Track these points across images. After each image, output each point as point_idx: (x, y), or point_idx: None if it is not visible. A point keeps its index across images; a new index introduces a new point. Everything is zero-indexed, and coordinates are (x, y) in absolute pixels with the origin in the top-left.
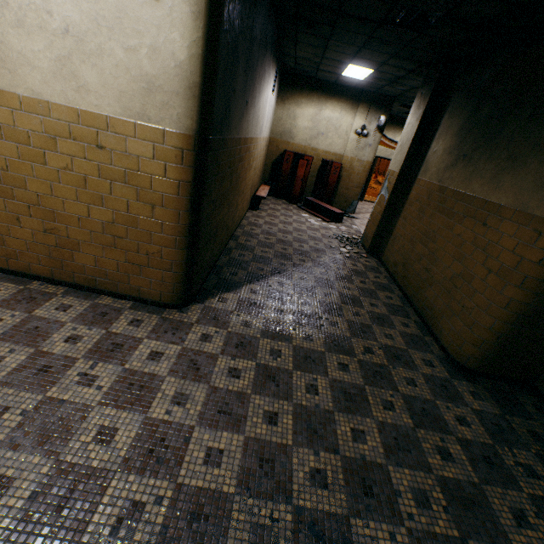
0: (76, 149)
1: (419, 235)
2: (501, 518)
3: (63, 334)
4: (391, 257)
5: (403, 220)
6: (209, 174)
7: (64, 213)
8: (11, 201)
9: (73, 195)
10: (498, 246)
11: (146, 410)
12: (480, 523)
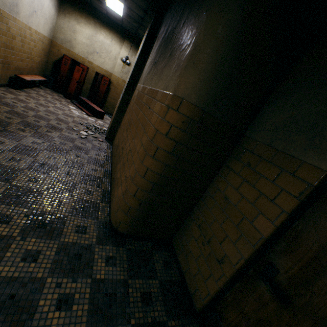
0: None
1: (127, 124)
2: None
3: None
4: (115, 142)
5: (126, 115)
6: None
7: None
8: None
9: None
10: (150, 123)
11: None
12: None
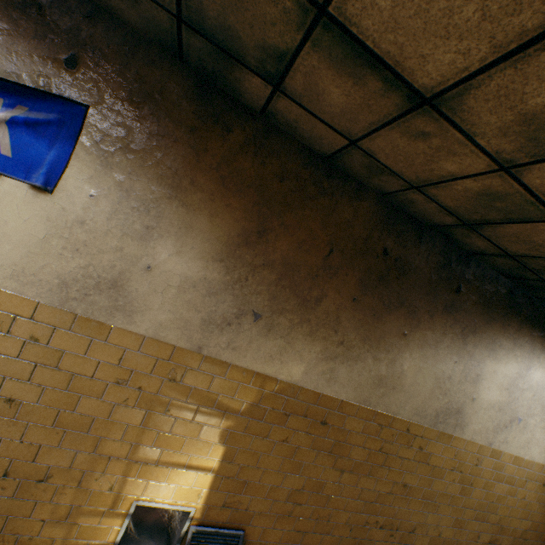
0: (533, 485)
1: None
2: None
3: None
4: None
5: None
6: None
7: (505, 527)
8: (482, 522)
9: (517, 513)
10: None
11: None
12: None
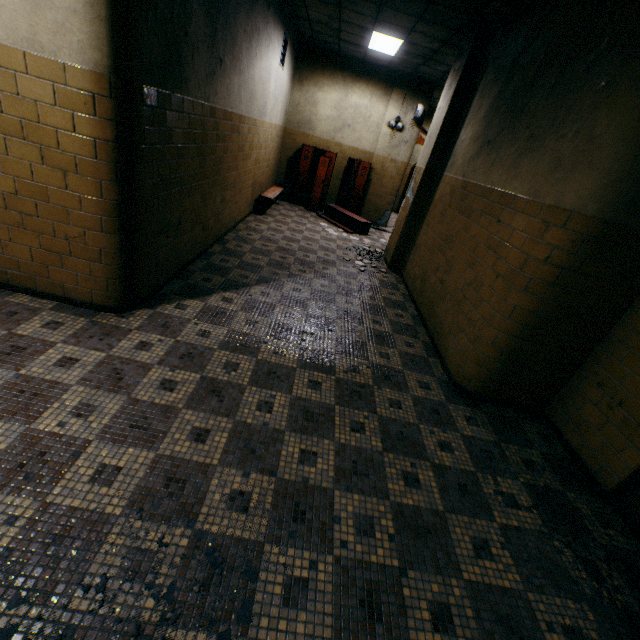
0: None
1: (439, 242)
2: (459, 548)
3: None
4: (411, 272)
5: (426, 227)
6: (145, 137)
7: None
8: None
9: None
10: (508, 244)
11: (31, 421)
12: (430, 553)
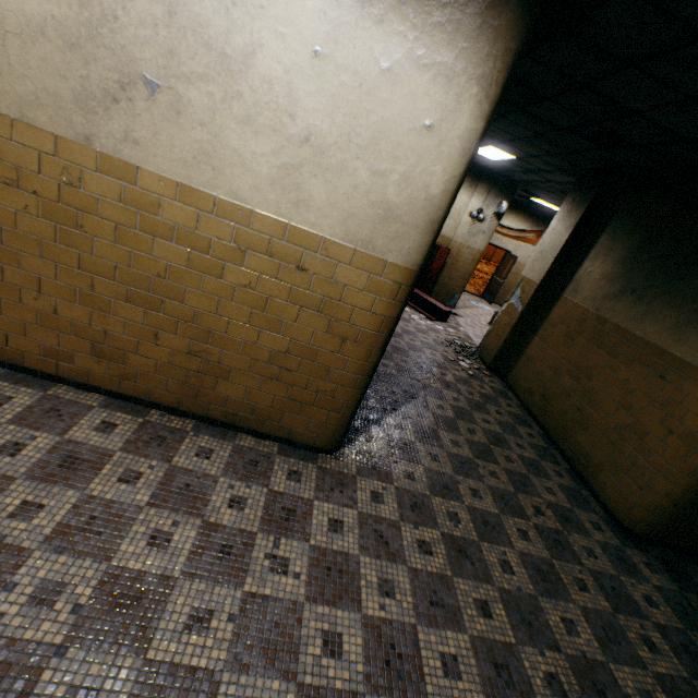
0: (269, 266)
1: (567, 366)
2: None
3: (222, 495)
4: (523, 382)
5: (541, 341)
6: None
7: (223, 335)
8: (154, 314)
9: (244, 316)
10: (682, 406)
11: (359, 606)
12: None
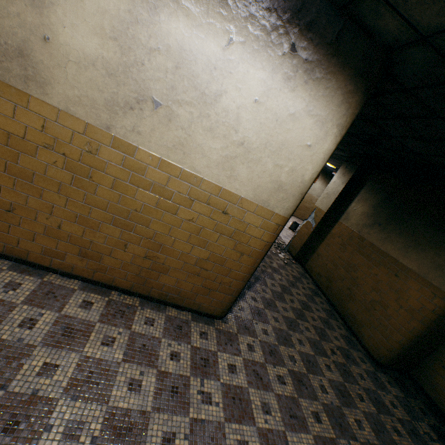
0: (206, 210)
1: (341, 262)
2: None
3: (165, 351)
4: (315, 269)
5: (326, 246)
6: None
7: (169, 247)
8: (127, 232)
9: (185, 237)
10: (407, 293)
11: (254, 422)
12: None
